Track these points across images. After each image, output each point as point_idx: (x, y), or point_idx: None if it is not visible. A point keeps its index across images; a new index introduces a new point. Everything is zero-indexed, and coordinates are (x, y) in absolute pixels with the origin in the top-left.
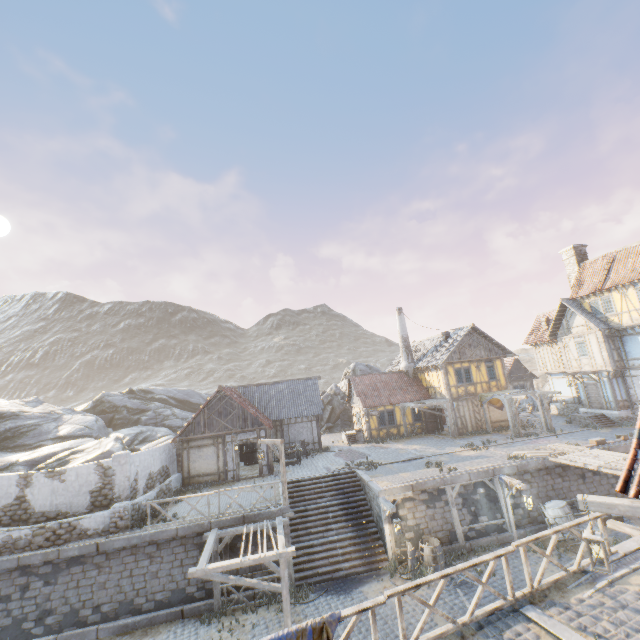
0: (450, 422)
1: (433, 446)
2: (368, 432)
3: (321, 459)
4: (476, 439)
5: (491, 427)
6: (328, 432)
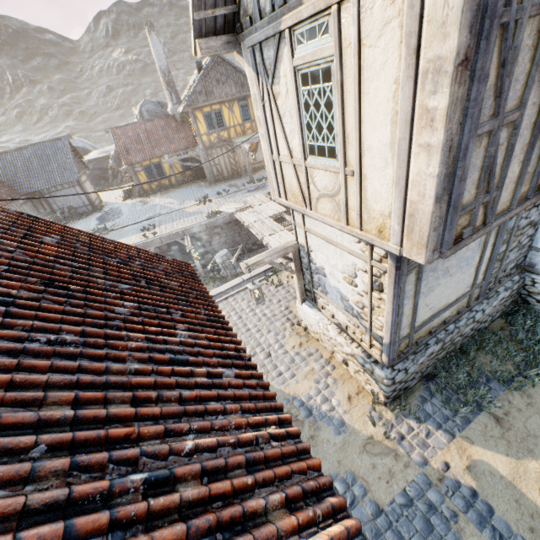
0: (206, 172)
1: (181, 200)
2: (139, 188)
3: (82, 224)
4: (222, 187)
5: (246, 170)
6: (129, 182)
